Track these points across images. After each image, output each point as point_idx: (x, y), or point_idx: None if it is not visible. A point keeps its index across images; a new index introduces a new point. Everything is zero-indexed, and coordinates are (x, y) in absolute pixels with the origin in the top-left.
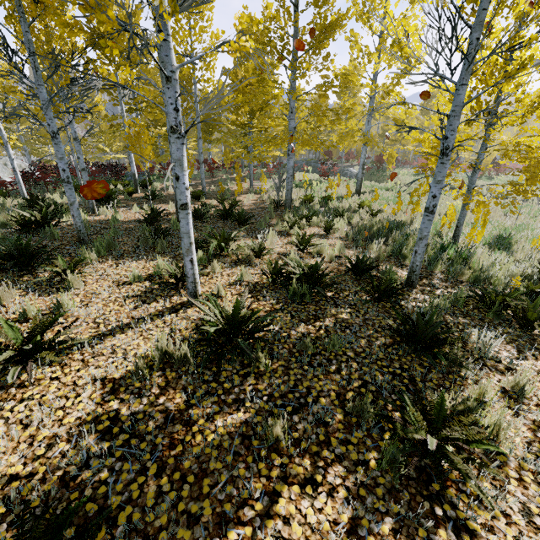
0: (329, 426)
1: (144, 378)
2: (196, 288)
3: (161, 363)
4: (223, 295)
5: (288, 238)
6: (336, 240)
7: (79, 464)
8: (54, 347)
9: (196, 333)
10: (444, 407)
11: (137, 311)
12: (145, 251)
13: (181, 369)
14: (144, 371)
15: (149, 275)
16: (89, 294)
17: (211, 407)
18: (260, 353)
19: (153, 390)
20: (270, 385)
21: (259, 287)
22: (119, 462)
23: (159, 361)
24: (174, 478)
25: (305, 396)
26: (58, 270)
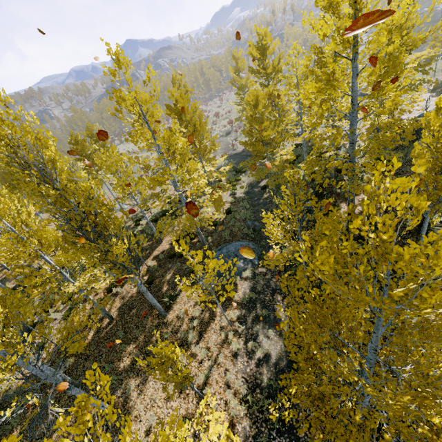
0: None
1: None
2: None
3: None
4: None
5: None
6: None
7: None
8: None
9: None
10: None
11: None
12: None
13: None
14: None
15: None
16: None
17: None
18: None
19: None
20: None
21: None
22: None
23: None
24: None
25: None
26: None
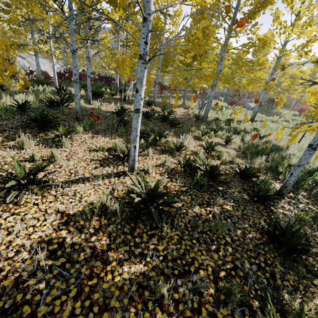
0: (202, 296)
1: (87, 219)
2: (134, 165)
3: (100, 211)
4: (150, 172)
5: (199, 142)
6: (231, 149)
7: (30, 272)
8: (41, 183)
9: (127, 195)
10: (302, 317)
11: (95, 170)
12: (111, 131)
13: (111, 218)
14: (88, 215)
15: (109, 148)
16: (71, 152)
17: (123, 254)
18: (164, 224)
19: (90, 229)
20: (166, 248)
21: (174, 172)
22: (54, 279)
23: (99, 210)
24: (85, 305)
25: (189, 265)
26: (59, 134)
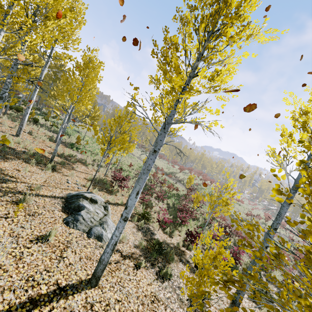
0: None
1: None
2: None
3: None
4: None
5: None
6: None
7: None
8: None
9: None
10: None
11: None
12: None
13: None
14: None
15: None
16: None
17: None
18: None
19: None
20: None
21: None
22: None
23: None
24: None
25: None
26: None
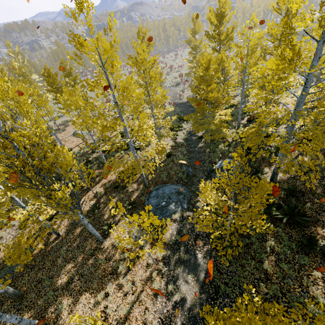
0: None
1: None
2: None
3: None
4: None
5: None
6: None
7: None
8: None
9: None
10: None
11: None
12: None
13: None
14: None
15: None
16: None
17: None
18: None
19: None
20: None
21: None
22: None
23: None
24: None
25: None
26: None
